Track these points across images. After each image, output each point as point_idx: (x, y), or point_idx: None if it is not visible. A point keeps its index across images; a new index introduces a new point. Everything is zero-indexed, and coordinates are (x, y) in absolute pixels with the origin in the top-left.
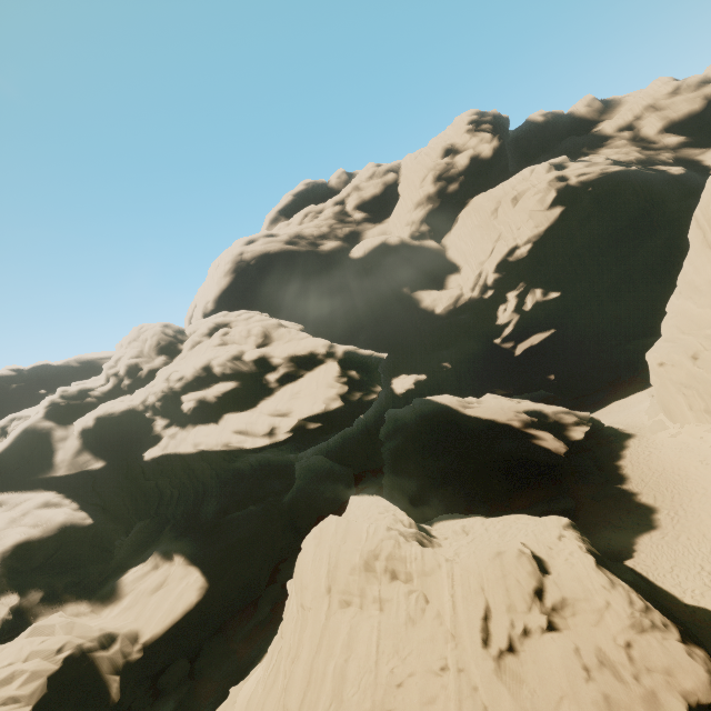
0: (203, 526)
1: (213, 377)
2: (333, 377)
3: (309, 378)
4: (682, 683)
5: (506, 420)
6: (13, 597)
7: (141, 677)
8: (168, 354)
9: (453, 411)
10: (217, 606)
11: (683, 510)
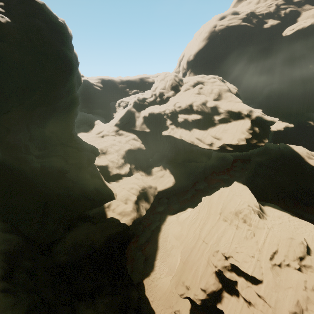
0: (175, 162)
1: (192, 110)
2: (246, 128)
3: (233, 124)
4: None
5: None
6: (129, 165)
7: (155, 197)
8: (174, 91)
9: (301, 158)
10: (176, 188)
11: None
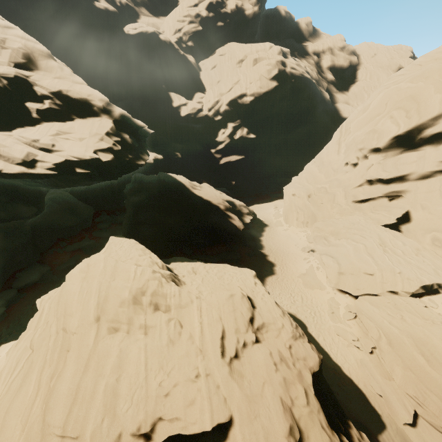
0: None
1: None
2: (108, 133)
3: (80, 124)
4: (309, 364)
5: (217, 203)
6: None
7: None
8: None
9: (186, 188)
10: None
11: (286, 267)
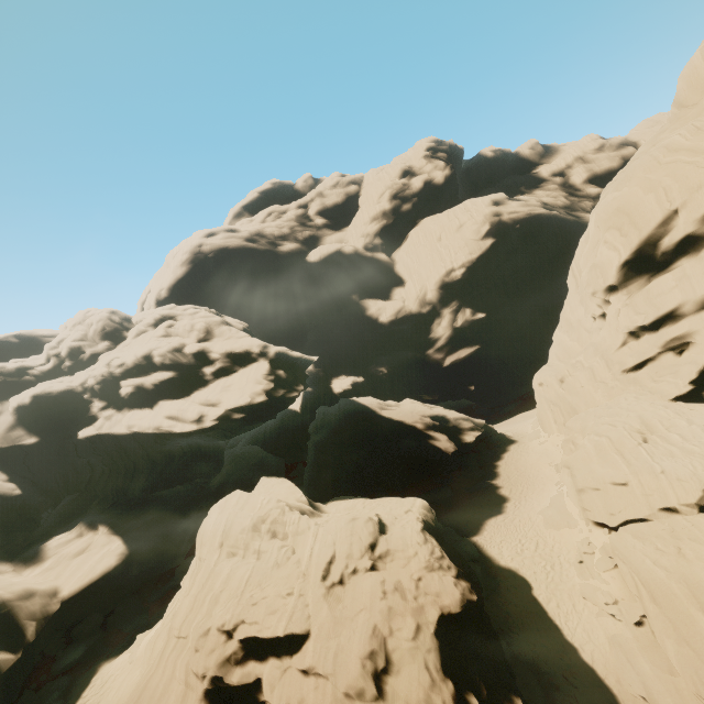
0: (131, 501)
1: (153, 366)
2: (262, 374)
3: (241, 373)
4: (444, 601)
5: (412, 422)
6: None
7: (57, 627)
8: (112, 340)
9: (371, 412)
10: (135, 570)
11: (525, 500)
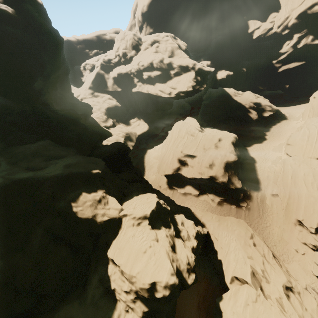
0: (147, 113)
1: (153, 68)
2: (192, 78)
3: (184, 76)
4: (228, 158)
5: (244, 104)
6: (111, 119)
7: (137, 140)
8: (136, 50)
9: (230, 96)
10: (151, 132)
11: (272, 141)
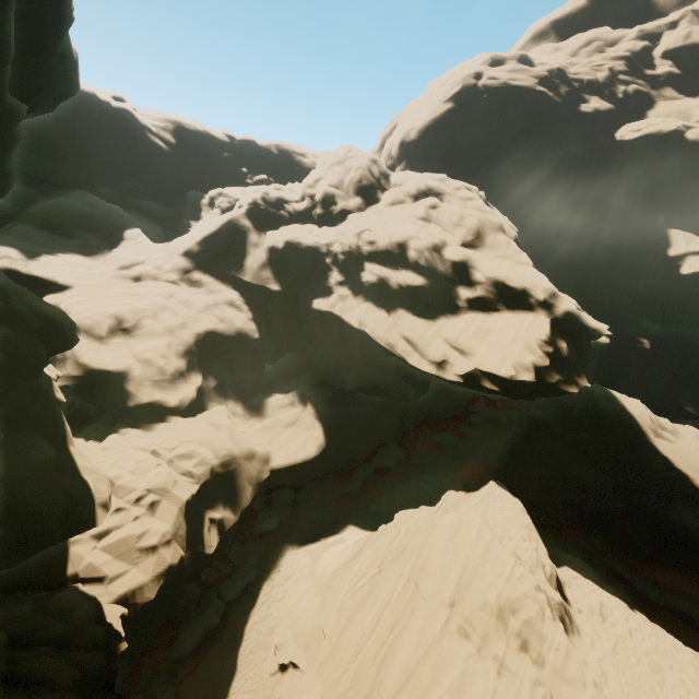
0: (335, 386)
1: (404, 259)
2: (538, 338)
3: (506, 319)
4: None
5: None
6: (199, 377)
7: (262, 484)
8: (364, 198)
9: (639, 431)
10: (325, 464)
11: None
